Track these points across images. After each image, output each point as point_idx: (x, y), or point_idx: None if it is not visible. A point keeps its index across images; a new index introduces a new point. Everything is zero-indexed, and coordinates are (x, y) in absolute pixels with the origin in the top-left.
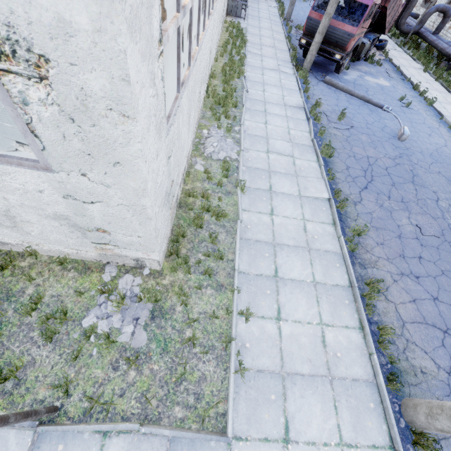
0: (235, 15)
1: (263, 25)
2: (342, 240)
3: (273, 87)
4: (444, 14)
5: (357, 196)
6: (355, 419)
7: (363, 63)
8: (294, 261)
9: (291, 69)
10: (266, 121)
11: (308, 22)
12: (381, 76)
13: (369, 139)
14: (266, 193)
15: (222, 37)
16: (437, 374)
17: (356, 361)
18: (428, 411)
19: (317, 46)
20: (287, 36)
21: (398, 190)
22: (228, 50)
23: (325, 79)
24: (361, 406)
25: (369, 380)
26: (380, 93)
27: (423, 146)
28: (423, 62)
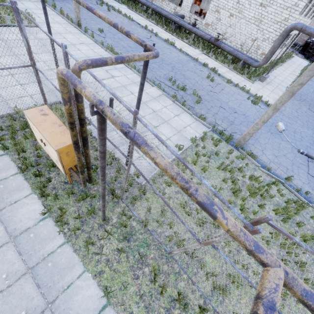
0: None
1: None
2: (50, 7)
3: None
4: None
5: (52, 1)
6: (66, 26)
7: None
8: (37, 11)
9: None
10: None
11: None
12: None
13: None
14: (16, 0)
15: None
16: (84, 23)
17: (63, 21)
18: (75, 17)
19: None
20: None
21: (66, 1)
22: None
23: None
24: (67, 25)
25: (68, 23)
26: None
27: None
28: None
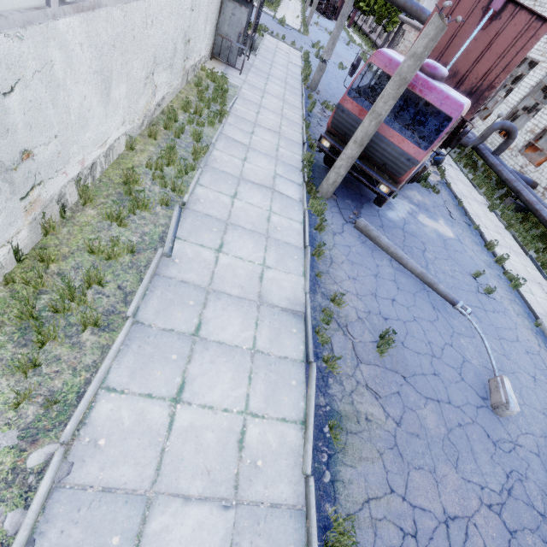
0: (226, 62)
1: (272, 88)
2: None
3: (247, 237)
4: (509, 134)
5: None
6: None
7: (415, 186)
8: None
9: (298, 187)
10: (180, 386)
11: (337, 113)
12: (440, 215)
13: (442, 424)
14: None
15: (181, 94)
16: None
17: None
18: None
19: (349, 163)
20: (304, 118)
21: None
22: (180, 124)
23: (357, 222)
24: None
25: None
26: (444, 256)
27: (535, 425)
28: (485, 192)
